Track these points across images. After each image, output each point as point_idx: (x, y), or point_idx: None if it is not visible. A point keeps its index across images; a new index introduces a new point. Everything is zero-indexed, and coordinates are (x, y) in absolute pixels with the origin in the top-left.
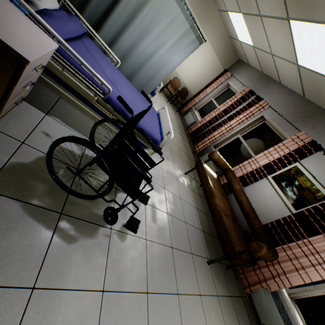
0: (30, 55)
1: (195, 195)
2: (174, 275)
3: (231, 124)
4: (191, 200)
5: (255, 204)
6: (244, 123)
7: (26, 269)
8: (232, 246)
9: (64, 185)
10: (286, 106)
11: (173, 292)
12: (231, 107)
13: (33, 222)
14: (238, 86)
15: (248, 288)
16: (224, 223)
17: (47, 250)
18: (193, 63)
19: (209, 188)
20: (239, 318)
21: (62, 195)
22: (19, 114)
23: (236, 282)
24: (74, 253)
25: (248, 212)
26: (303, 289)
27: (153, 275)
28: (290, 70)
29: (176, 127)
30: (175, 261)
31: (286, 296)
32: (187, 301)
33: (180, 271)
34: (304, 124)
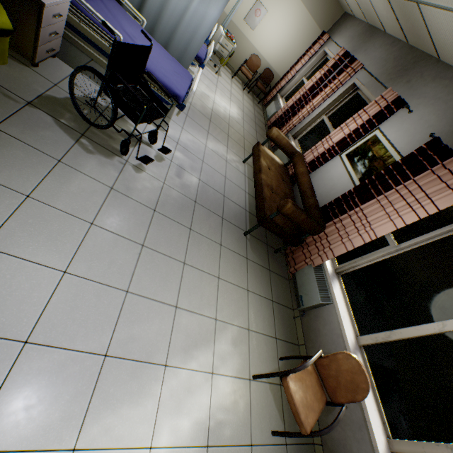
0: (46, 0)
1: (252, 184)
2: (191, 218)
3: (314, 102)
4: (242, 185)
5: (321, 189)
6: (331, 99)
7: (55, 151)
8: (264, 210)
9: (86, 118)
10: (384, 62)
11: (185, 225)
12: (319, 81)
13: (61, 131)
14: (335, 51)
15: (293, 267)
16: (263, 193)
17: (70, 149)
18: (276, 30)
19: (259, 165)
20: (275, 288)
21: (85, 125)
22: (53, 66)
23: (286, 268)
24: (91, 160)
25: (305, 192)
26: (350, 262)
27: (165, 205)
28: (384, 5)
29: (249, 119)
30: (196, 211)
31: (327, 267)
32: (200, 238)
33: (199, 219)
34: (398, 80)
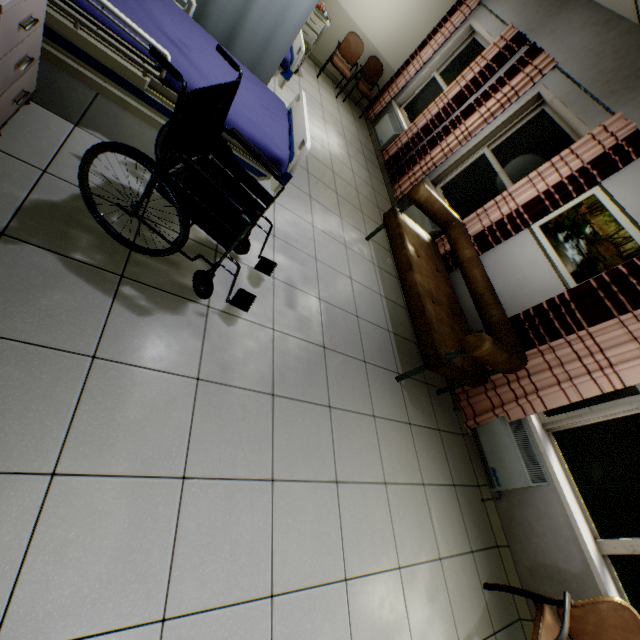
0: None
1: (385, 277)
2: (326, 384)
3: (468, 125)
4: (374, 285)
5: (501, 284)
6: (497, 119)
7: (81, 335)
8: (436, 346)
9: (120, 236)
10: (594, 59)
11: (321, 403)
12: (472, 86)
13: (80, 282)
14: (493, 28)
15: (472, 420)
16: (425, 312)
17: (107, 318)
18: None
19: (406, 256)
20: (451, 459)
21: (120, 252)
22: (30, 125)
23: (455, 415)
24: (149, 329)
25: (482, 296)
26: (569, 415)
27: (285, 377)
28: None
29: (355, 151)
30: (329, 367)
31: (534, 425)
32: (346, 419)
33: (336, 381)
34: (628, 96)
